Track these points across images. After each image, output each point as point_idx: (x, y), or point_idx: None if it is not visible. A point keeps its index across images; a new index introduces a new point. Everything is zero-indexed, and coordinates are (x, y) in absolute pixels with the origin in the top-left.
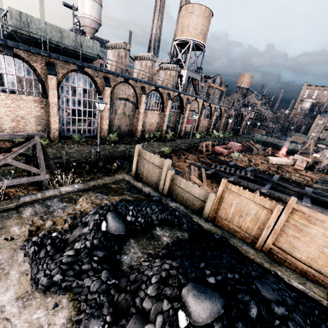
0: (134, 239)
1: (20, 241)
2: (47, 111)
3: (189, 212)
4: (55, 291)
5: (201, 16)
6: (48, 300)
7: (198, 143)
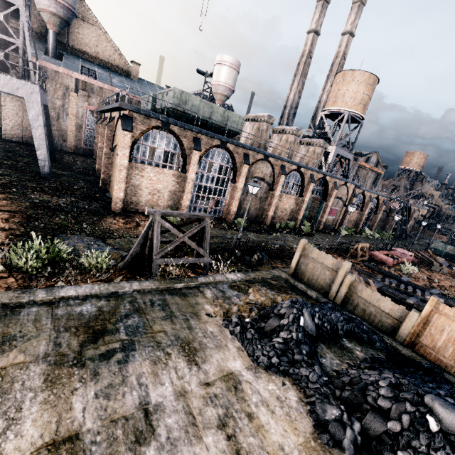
0: (324, 344)
1: (218, 319)
2: (182, 186)
3: (377, 330)
4: (275, 372)
5: (363, 83)
6: (273, 377)
7: (349, 243)
